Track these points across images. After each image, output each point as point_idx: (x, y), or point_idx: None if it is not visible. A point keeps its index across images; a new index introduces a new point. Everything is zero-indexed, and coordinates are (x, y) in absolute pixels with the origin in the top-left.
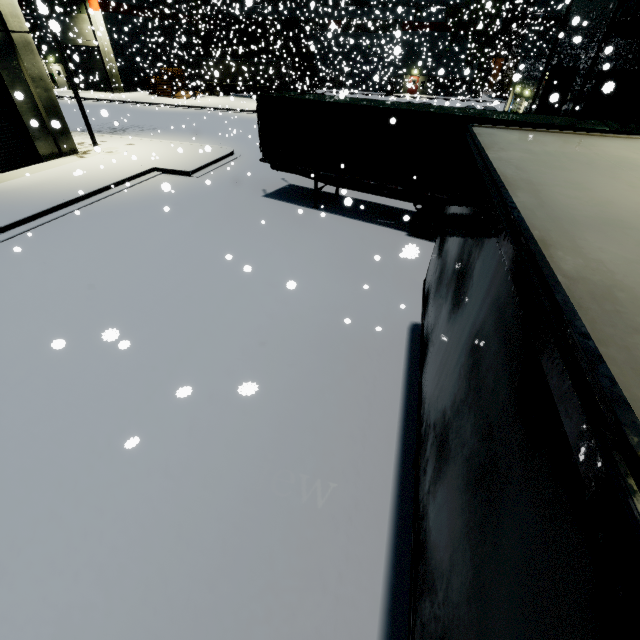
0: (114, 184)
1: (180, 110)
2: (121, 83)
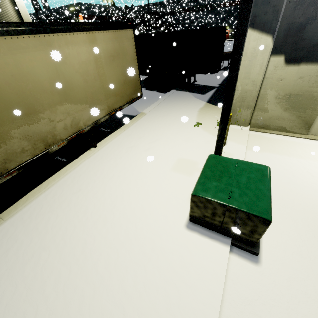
0: None
1: None
2: None
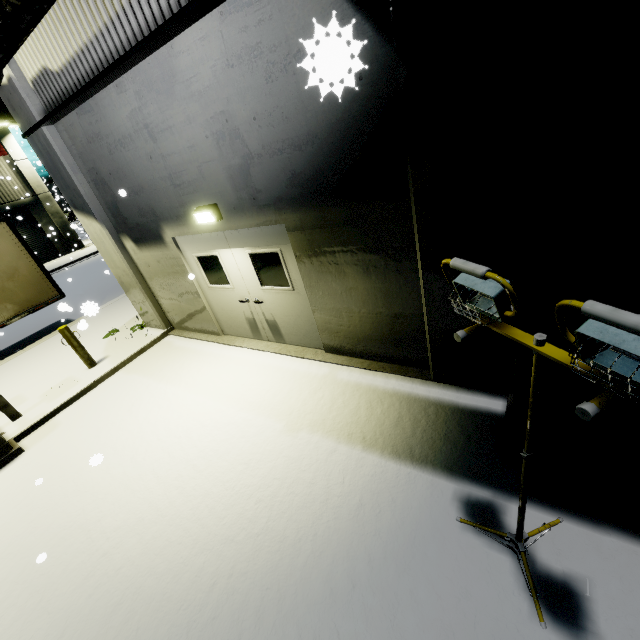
0: (69, 263)
1: None
2: None
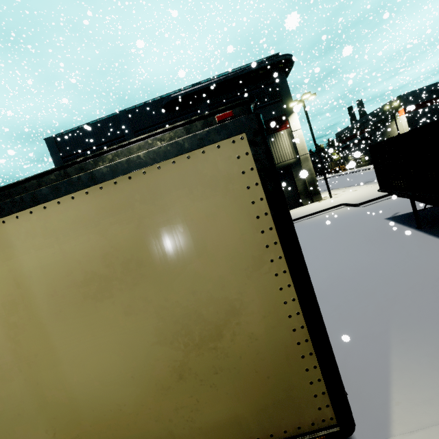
0: (309, 215)
1: None
2: None
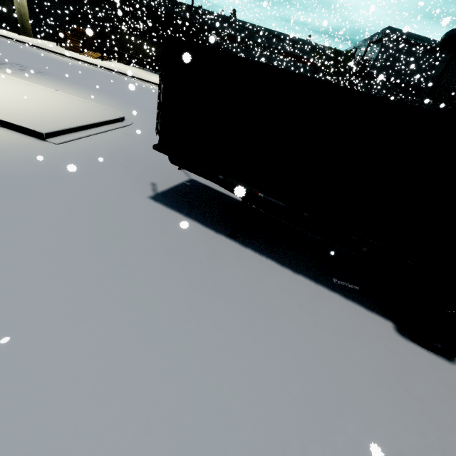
0: None
1: (83, 65)
2: (30, 28)
